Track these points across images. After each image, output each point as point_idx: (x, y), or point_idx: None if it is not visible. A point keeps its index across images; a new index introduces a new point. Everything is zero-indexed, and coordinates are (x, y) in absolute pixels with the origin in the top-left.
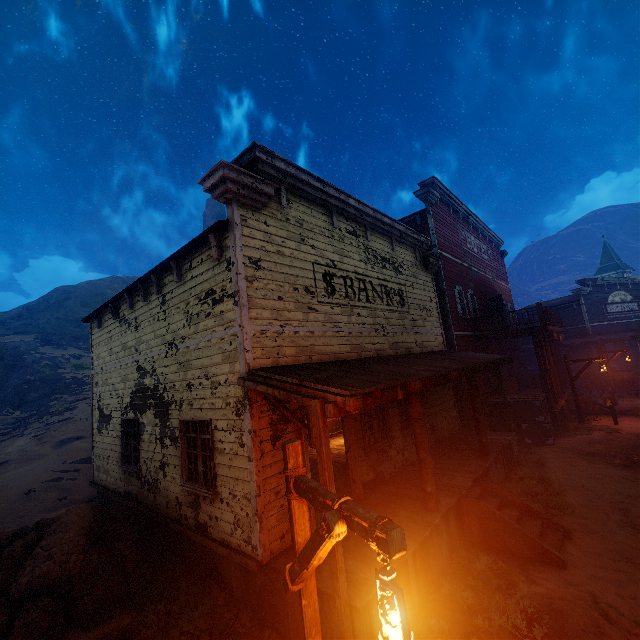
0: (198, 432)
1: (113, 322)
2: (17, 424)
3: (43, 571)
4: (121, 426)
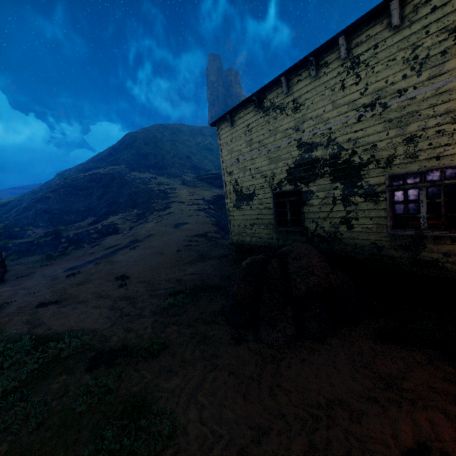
0: (422, 182)
1: (253, 115)
2: (139, 217)
3: (314, 282)
4: (272, 199)
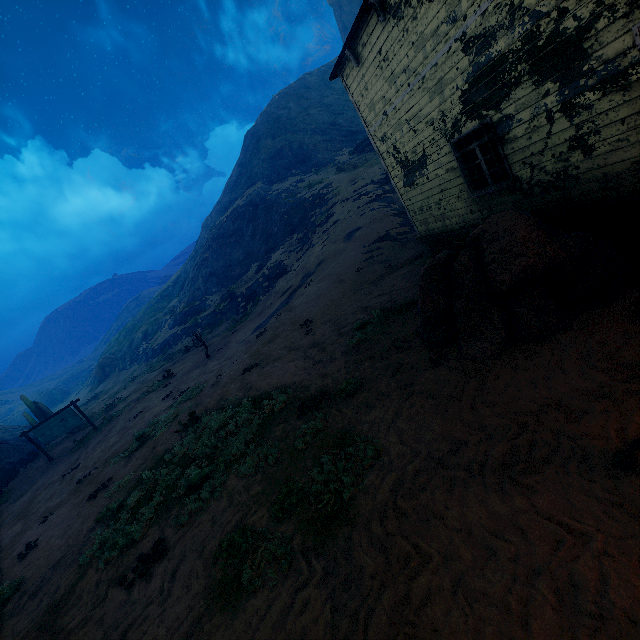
0: None
1: (381, 31)
2: (302, 242)
3: (522, 266)
4: (453, 153)
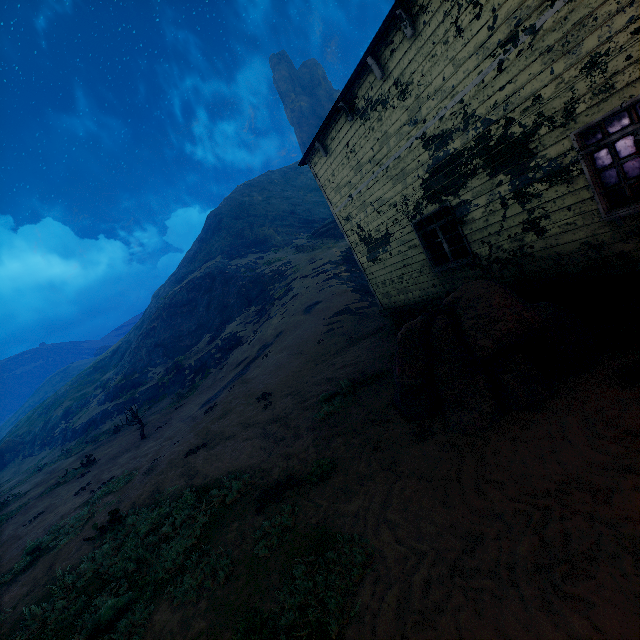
0: (635, 123)
1: (349, 128)
2: (259, 314)
3: (503, 331)
4: (415, 232)
